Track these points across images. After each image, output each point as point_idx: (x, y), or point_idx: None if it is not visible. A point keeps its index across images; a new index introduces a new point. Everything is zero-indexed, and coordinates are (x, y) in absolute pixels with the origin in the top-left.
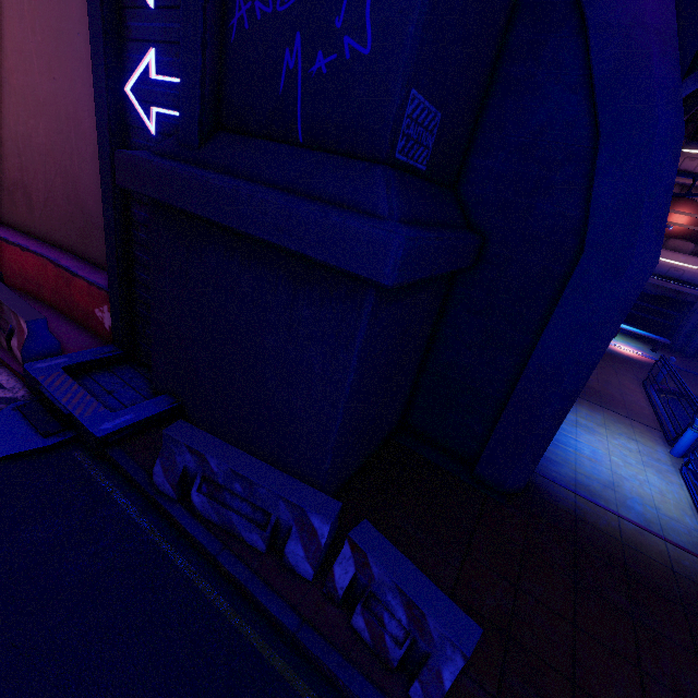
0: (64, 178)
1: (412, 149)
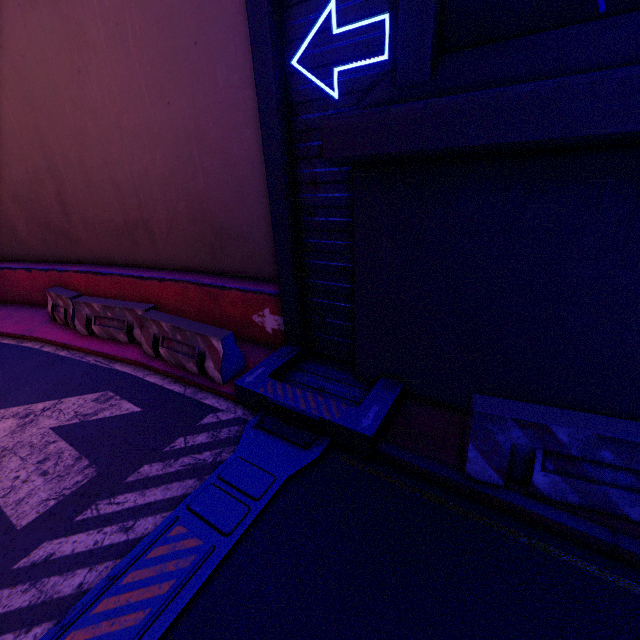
0: (188, 200)
1: None
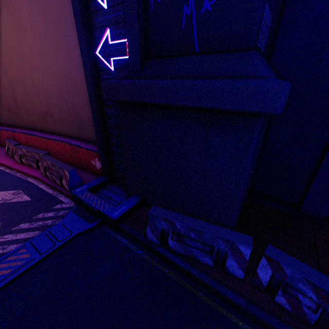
0: (67, 104)
1: (262, 40)
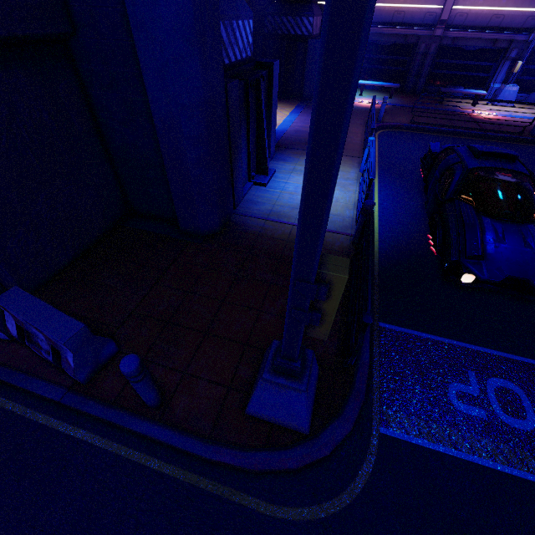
0: None
1: None
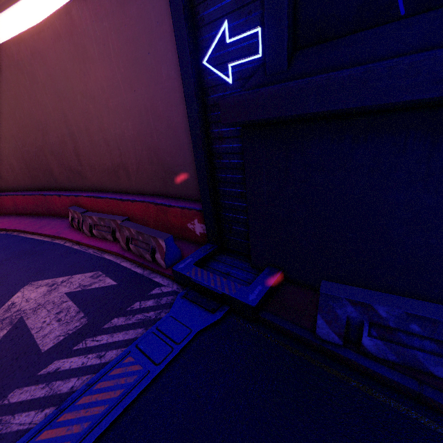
0: (148, 150)
1: None
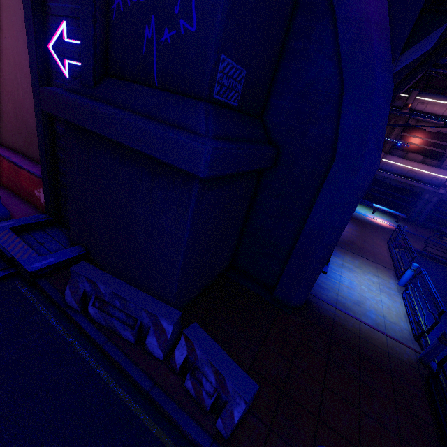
0: (14, 104)
1: (226, 92)
